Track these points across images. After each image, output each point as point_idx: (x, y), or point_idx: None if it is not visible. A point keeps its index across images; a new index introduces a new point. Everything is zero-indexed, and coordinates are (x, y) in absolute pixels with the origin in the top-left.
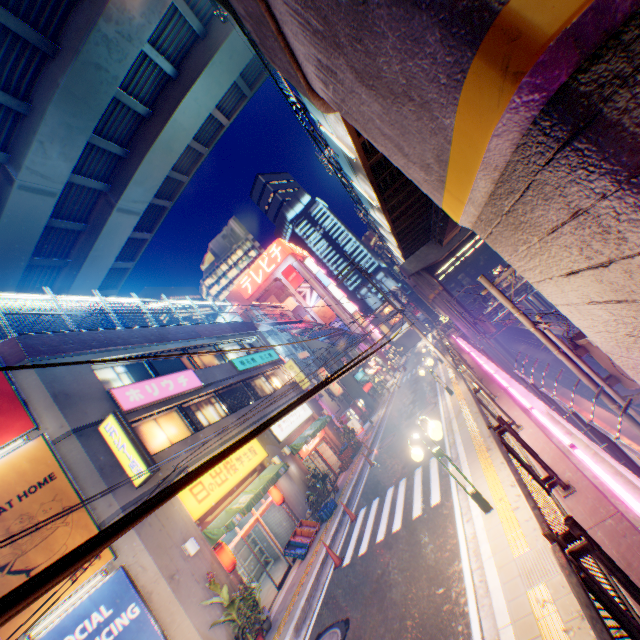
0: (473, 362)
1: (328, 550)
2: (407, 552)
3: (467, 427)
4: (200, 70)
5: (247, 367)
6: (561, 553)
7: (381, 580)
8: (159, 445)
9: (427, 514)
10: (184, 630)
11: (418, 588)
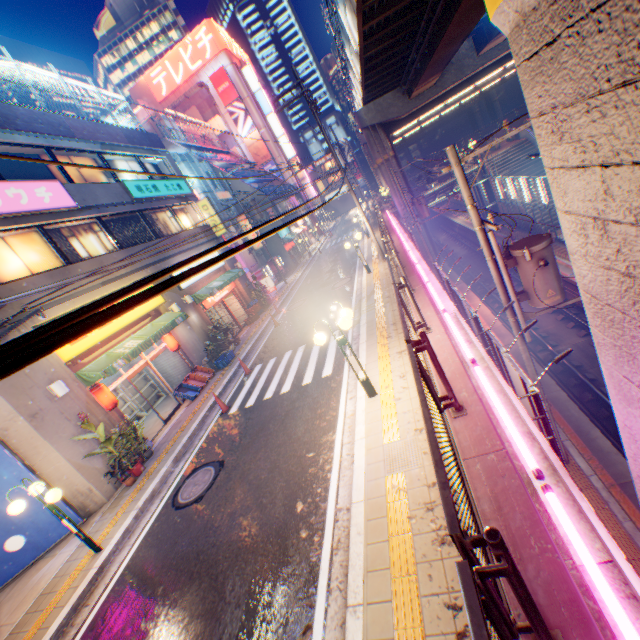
0: (401, 247)
1: (217, 400)
2: (290, 415)
3: (375, 311)
4: None
5: (146, 196)
6: (472, 584)
7: (261, 434)
8: (10, 274)
9: (317, 384)
10: (52, 461)
11: (292, 449)
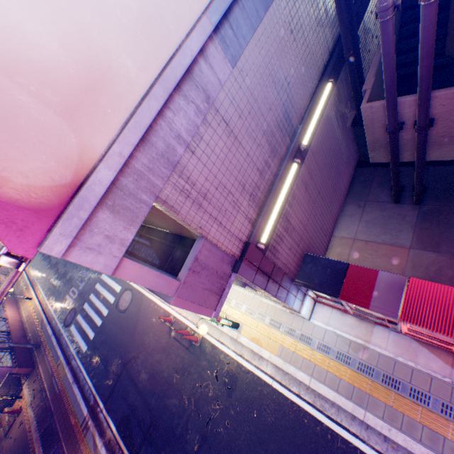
0: None
1: None
2: None
3: None
4: None
5: None
6: None
7: None
8: None
9: None
10: None
11: None
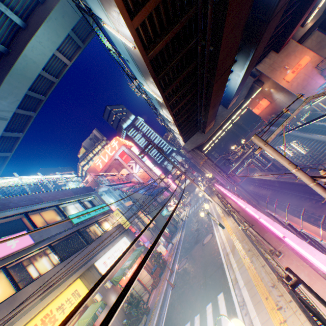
0: (238, 206)
1: None
2: None
3: (245, 267)
4: (41, 22)
5: (82, 220)
6: None
7: None
8: None
9: None
10: None
11: None
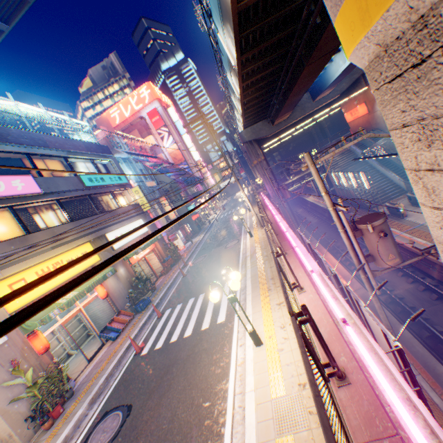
0: (273, 219)
1: (132, 342)
2: (190, 359)
3: (257, 266)
4: None
5: (95, 185)
6: None
7: (165, 378)
8: None
9: (213, 330)
10: None
11: (190, 396)
